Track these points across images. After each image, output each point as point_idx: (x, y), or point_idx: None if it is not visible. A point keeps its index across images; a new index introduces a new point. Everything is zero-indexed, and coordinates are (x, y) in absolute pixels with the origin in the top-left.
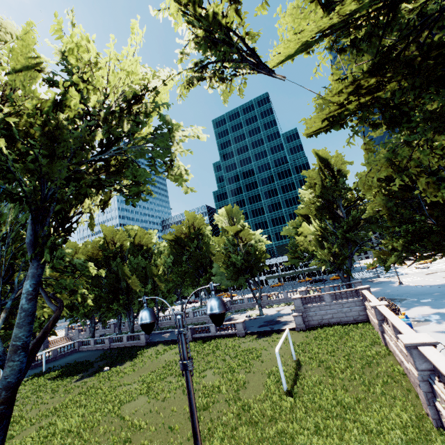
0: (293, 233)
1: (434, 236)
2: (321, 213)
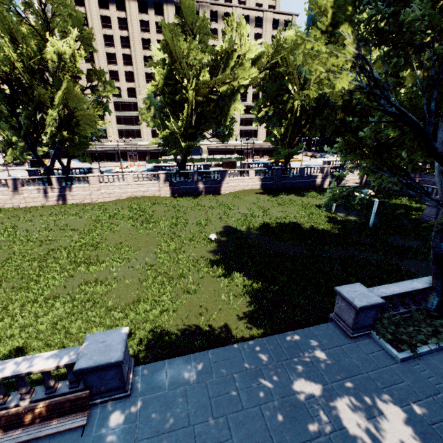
0: None
1: None
2: None
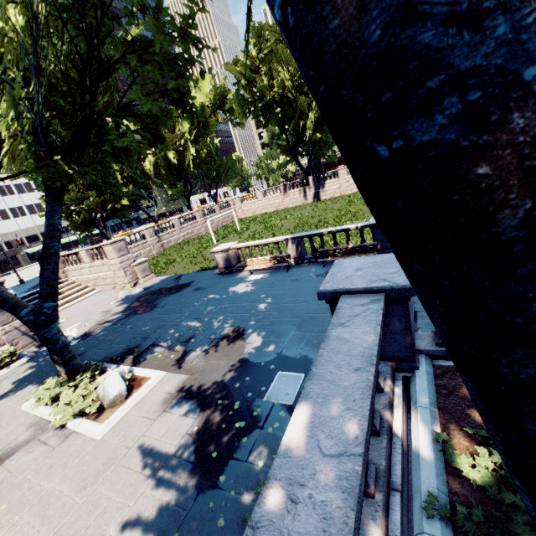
0: None
1: None
2: None
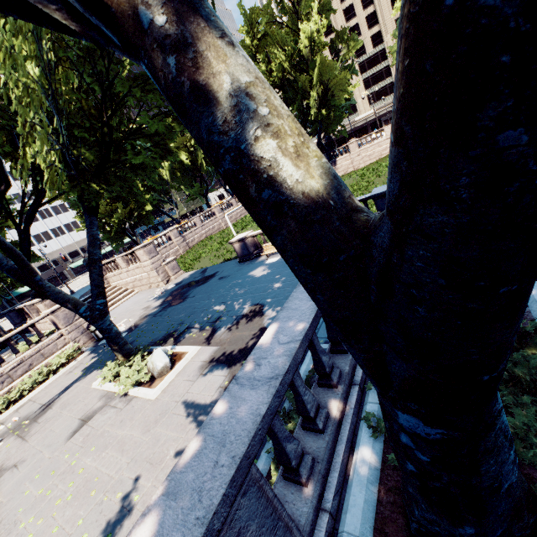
0: None
1: None
2: None
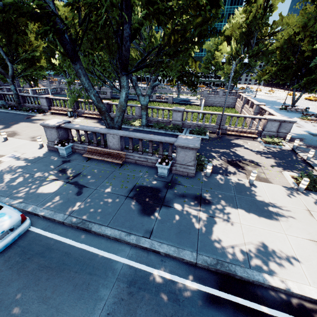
0: (212, 48)
1: (290, 70)
2: (242, 38)
